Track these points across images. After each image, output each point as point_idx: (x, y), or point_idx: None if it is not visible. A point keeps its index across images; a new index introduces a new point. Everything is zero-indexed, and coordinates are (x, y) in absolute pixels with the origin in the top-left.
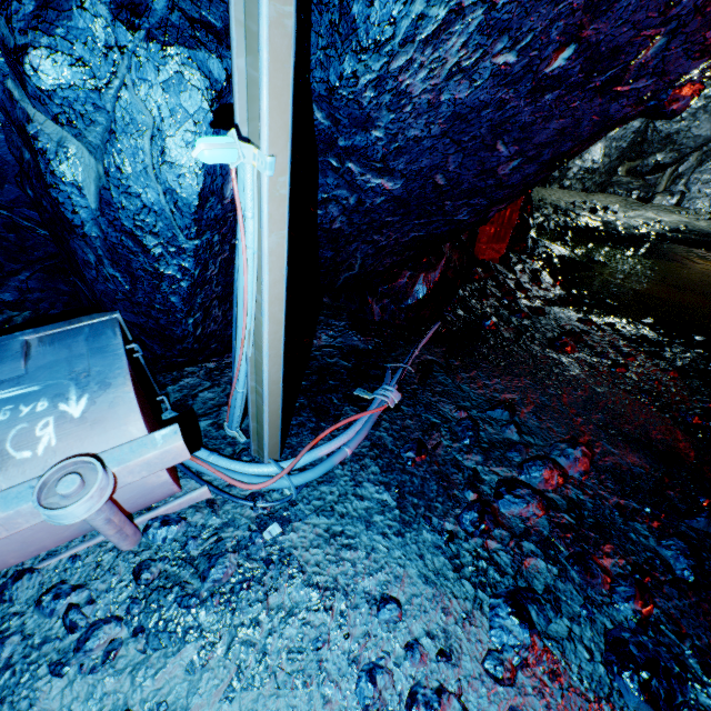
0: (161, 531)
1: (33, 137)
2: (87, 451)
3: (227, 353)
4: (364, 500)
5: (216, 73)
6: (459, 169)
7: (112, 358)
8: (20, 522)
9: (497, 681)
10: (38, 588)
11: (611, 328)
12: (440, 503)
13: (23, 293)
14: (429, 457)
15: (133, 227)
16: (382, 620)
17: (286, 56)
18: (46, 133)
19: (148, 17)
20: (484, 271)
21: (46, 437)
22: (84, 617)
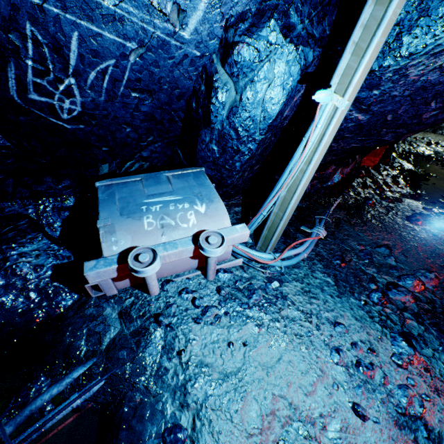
0: (224, 275)
1: (215, 80)
2: (207, 229)
3: (232, 198)
4: (317, 279)
5: (309, 58)
6: (403, 113)
7: (209, 189)
8: (184, 254)
9: (399, 365)
10: (176, 288)
11: (443, 215)
12: (357, 287)
13: (152, 153)
14: (347, 265)
15: (239, 126)
16: (337, 331)
17: (373, 58)
18: (220, 79)
19: (293, 32)
20: (365, 172)
21: (192, 219)
22: (201, 303)
